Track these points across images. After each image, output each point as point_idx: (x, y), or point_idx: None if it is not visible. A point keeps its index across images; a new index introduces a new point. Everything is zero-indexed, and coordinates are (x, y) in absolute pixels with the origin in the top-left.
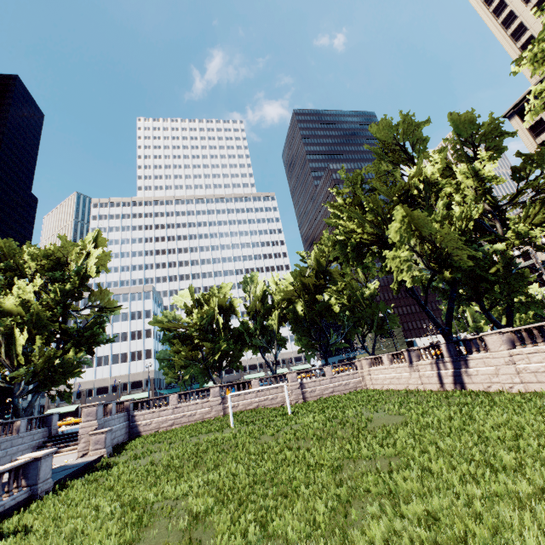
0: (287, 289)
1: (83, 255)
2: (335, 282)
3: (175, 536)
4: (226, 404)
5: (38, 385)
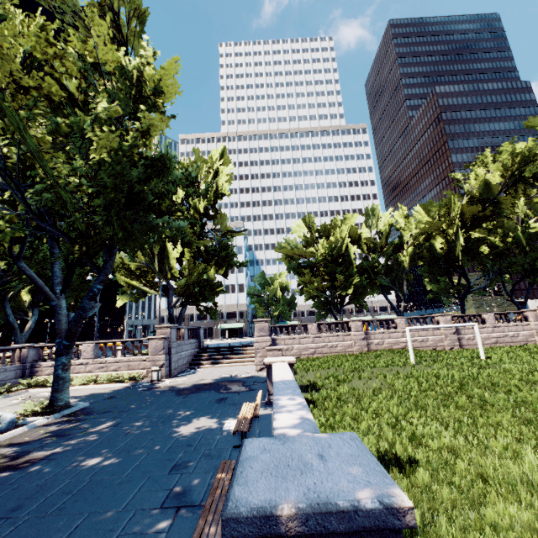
0: (421, 223)
1: (211, 173)
2: (499, 214)
3: None
4: (369, 340)
5: (188, 299)
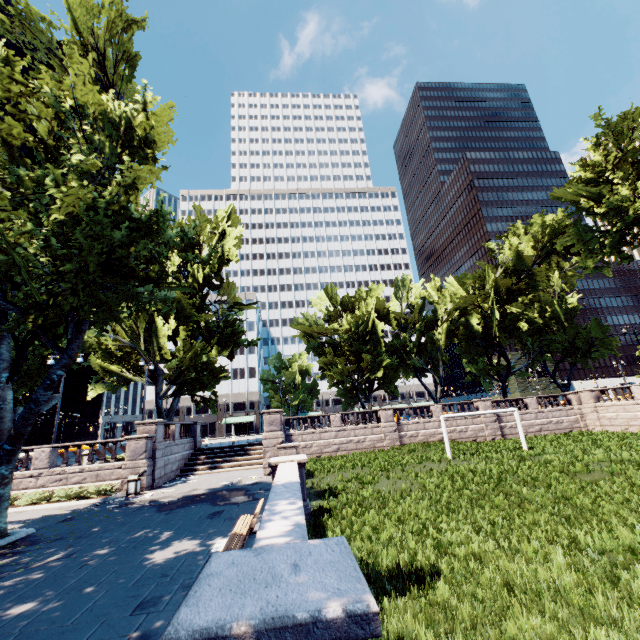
0: (455, 296)
1: (216, 236)
2: (534, 287)
3: None
4: (401, 433)
5: (182, 386)
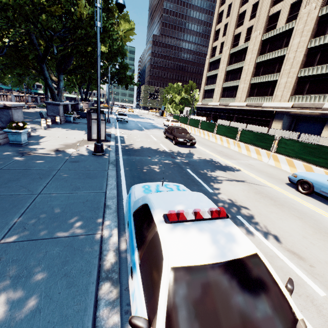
0: None
1: None
2: None
3: None
4: None
5: None
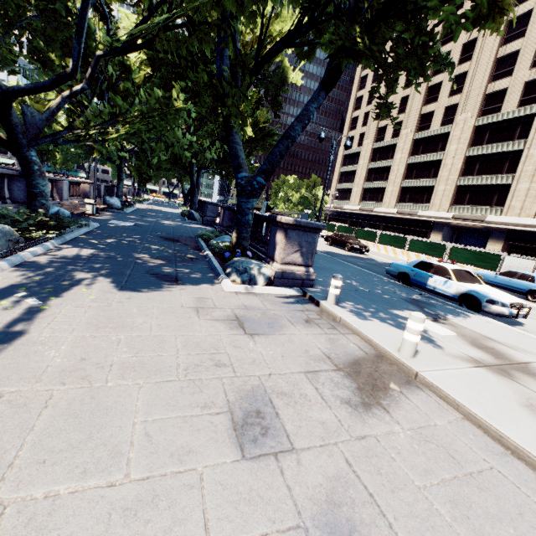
0: None
1: None
2: None
3: None
4: None
5: None
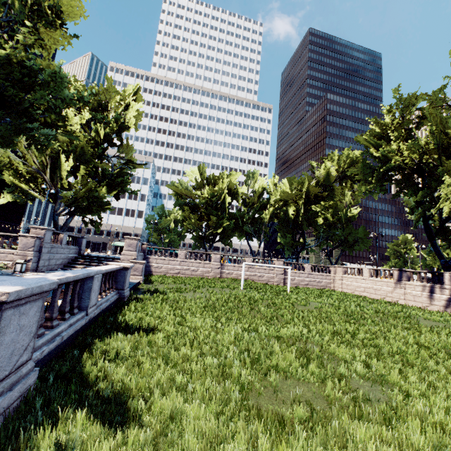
0: (284, 192)
1: (122, 105)
2: (332, 197)
3: (368, 382)
4: (222, 270)
5: (75, 210)
